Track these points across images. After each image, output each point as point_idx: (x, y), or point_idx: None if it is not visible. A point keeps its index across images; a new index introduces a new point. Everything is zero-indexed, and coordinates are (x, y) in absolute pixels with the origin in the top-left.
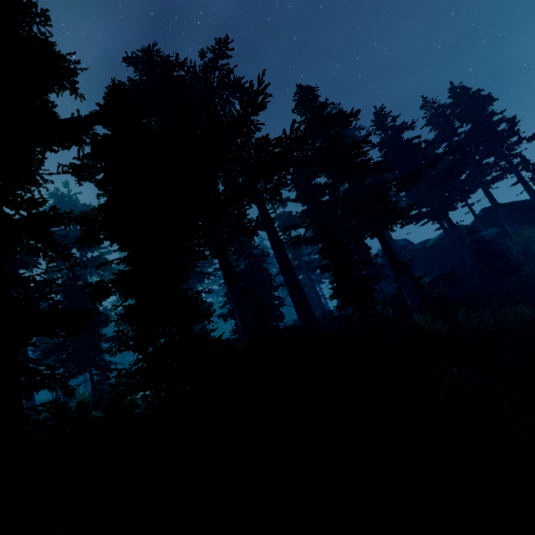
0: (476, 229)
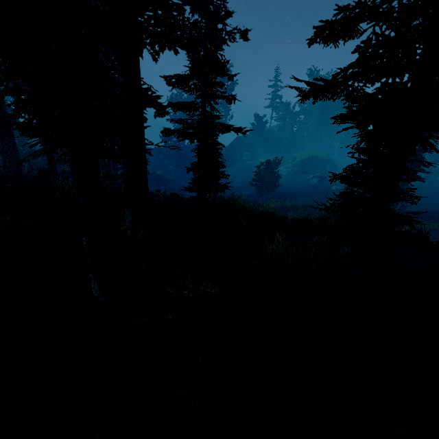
0: None
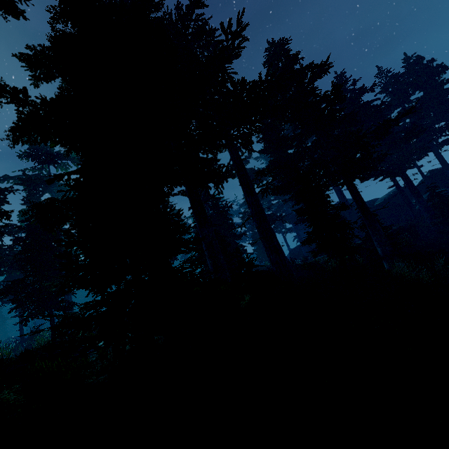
0: (422, 189)
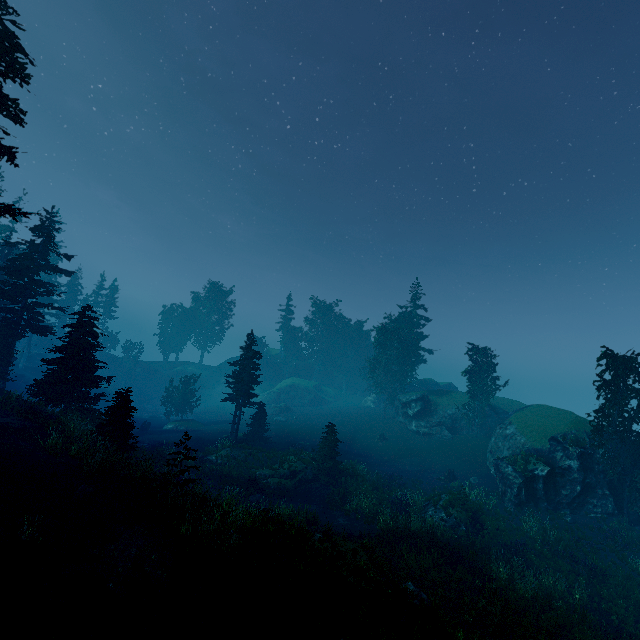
0: None
